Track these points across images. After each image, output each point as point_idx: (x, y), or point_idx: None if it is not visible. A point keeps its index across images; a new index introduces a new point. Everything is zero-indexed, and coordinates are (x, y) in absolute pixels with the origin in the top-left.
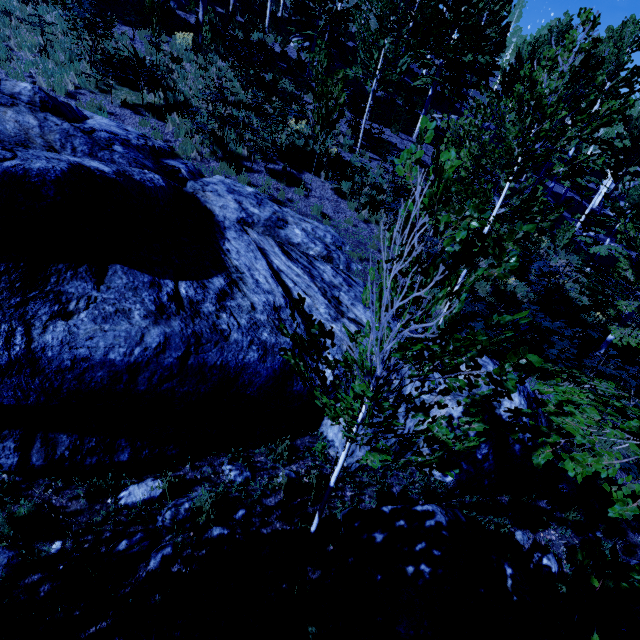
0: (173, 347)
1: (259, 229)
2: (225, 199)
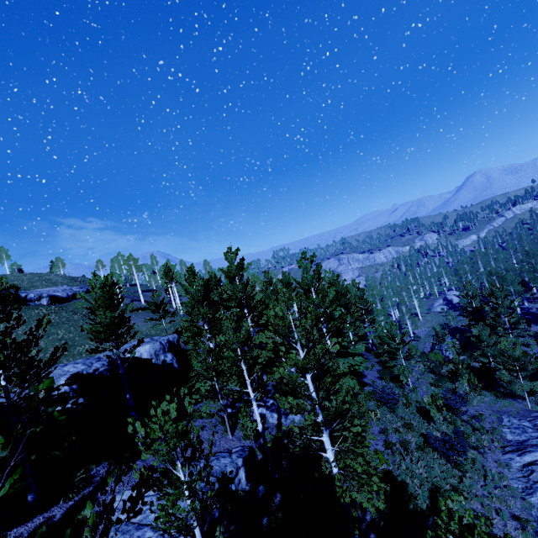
0: None
1: None
2: None
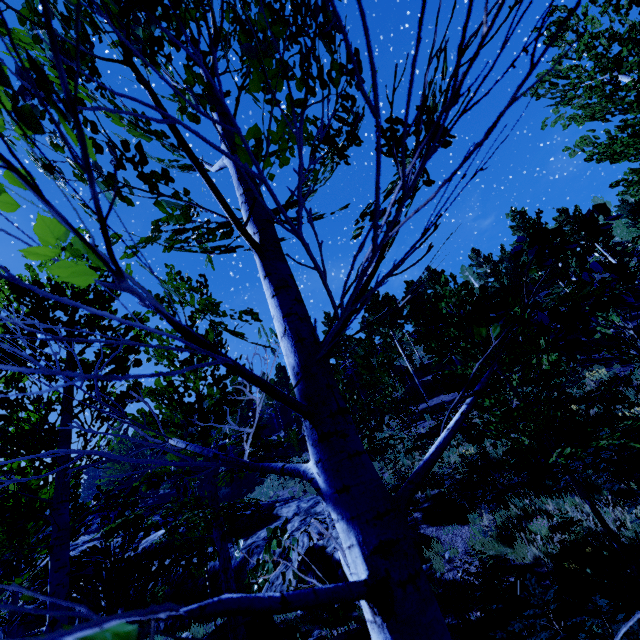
0: None
1: (302, 514)
2: (291, 507)
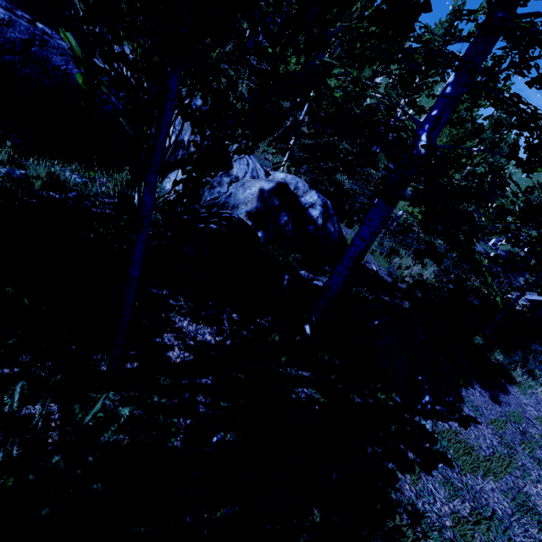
0: (17, 30)
1: None
2: None
